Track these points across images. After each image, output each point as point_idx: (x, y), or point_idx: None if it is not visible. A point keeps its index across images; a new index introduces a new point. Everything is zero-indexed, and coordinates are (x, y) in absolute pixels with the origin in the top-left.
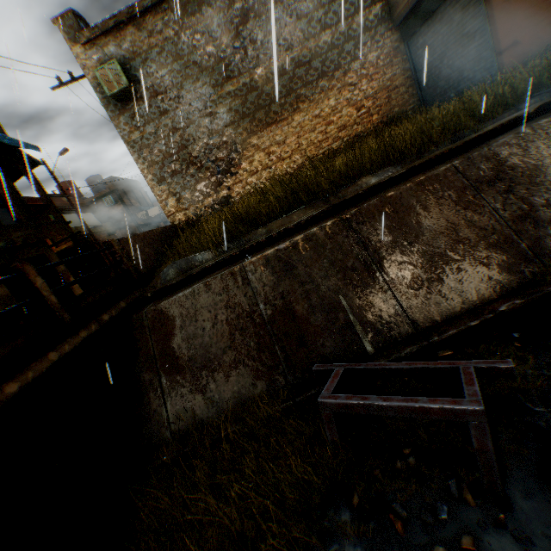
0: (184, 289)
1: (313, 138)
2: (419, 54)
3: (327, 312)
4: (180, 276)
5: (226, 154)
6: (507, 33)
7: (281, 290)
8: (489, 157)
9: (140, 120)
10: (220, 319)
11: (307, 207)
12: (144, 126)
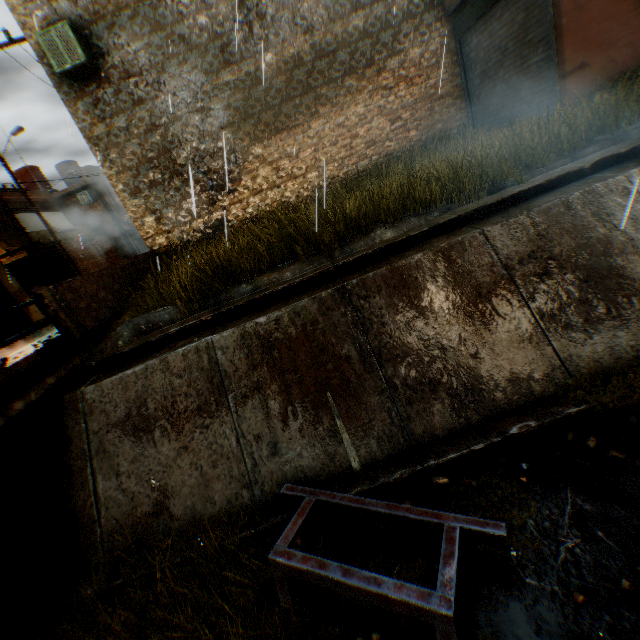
0: (136, 363)
1: (334, 153)
2: (472, 58)
3: (310, 413)
4: (137, 340)
5: (222, 165)
6: (576, 50)
7: (257, 378)
8: (527, 226)
9: (106, 109)
10: (177, 410)
11: (306, 260)
12: (111, 119)
